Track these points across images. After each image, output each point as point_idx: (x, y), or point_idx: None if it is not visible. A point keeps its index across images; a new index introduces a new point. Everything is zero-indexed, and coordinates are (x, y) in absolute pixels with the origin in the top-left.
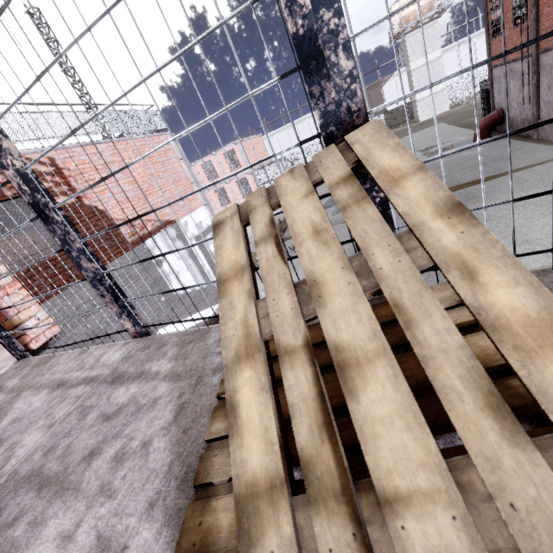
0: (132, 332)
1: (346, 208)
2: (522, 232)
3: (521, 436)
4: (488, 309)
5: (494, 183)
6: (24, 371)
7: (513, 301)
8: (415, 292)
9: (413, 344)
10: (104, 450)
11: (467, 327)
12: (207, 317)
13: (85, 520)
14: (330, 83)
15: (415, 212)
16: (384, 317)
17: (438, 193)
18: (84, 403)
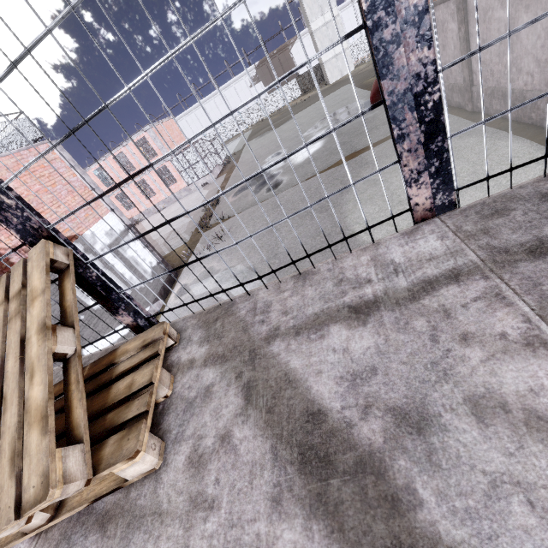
0: None
1: (11, 320)
2: (397, 194)
3: (14, 473)
4: (29, 400)
5: (382, 147)
6: None
7: (37, 395)
8: (13, 389)
9: (2, 424)
10: None
11: (128, 372)
12: None
13: None
14: (8, 213)
15: (31, 328)
16: (102, 366)
17: (42, 314)
18: None
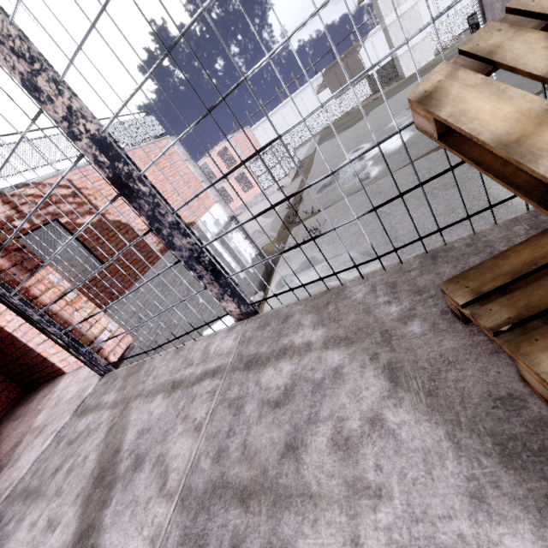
0: (236, 314)
1: None
2: None
3: None
4: None
5: None
6: (117, 384)
7: None
8: None
9: None
10: (307, 440)
11: None
12: (342, 270)
13: (362, 535)
14: None
15: None
16: None
17: None
18: (226, 397)
